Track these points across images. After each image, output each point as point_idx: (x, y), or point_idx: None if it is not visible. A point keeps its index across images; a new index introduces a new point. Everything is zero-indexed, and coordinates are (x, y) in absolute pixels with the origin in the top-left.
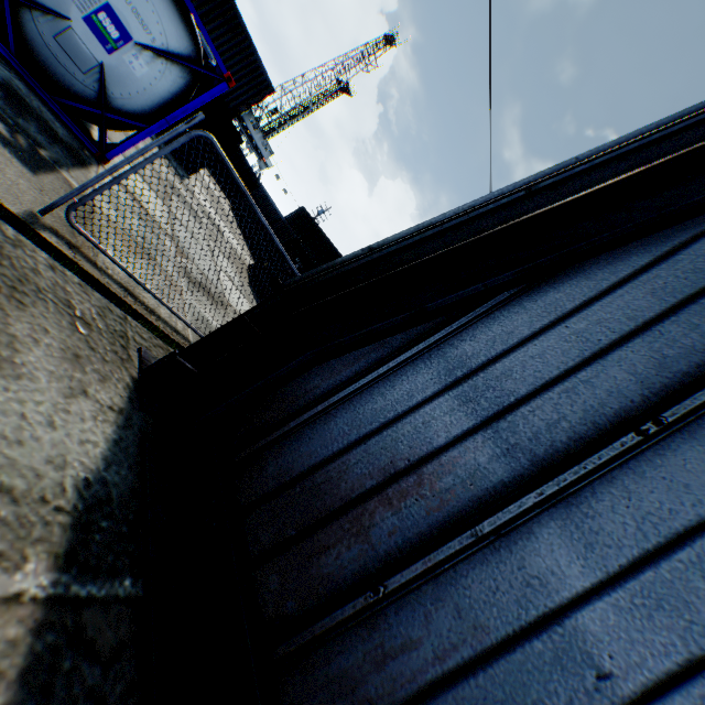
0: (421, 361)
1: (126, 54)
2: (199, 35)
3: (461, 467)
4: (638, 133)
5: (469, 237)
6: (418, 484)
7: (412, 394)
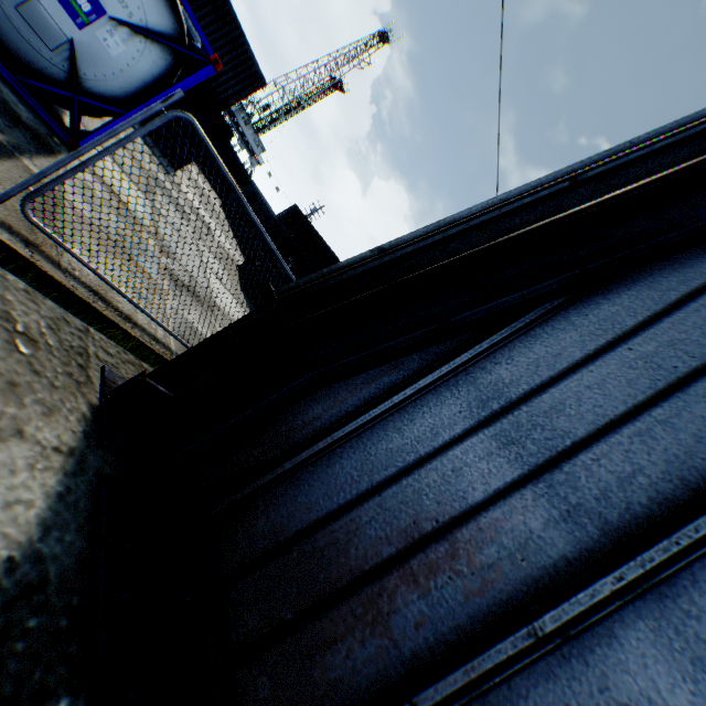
0: (446, 389)
1: (99, 30)
2: (183, 13)
3: (506, 534)
4: (705, 113)
5: (499, 236)
6: (450, 554)
7: (437, 432)
